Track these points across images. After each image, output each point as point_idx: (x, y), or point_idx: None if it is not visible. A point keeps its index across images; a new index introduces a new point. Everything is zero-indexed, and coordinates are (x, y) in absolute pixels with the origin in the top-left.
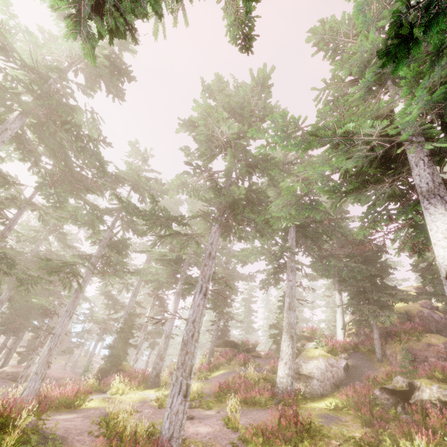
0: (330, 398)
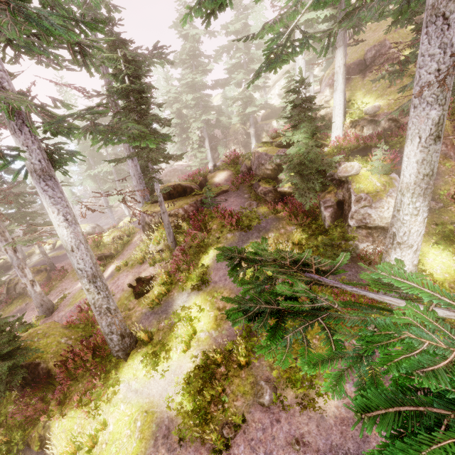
0: (423, 245)
